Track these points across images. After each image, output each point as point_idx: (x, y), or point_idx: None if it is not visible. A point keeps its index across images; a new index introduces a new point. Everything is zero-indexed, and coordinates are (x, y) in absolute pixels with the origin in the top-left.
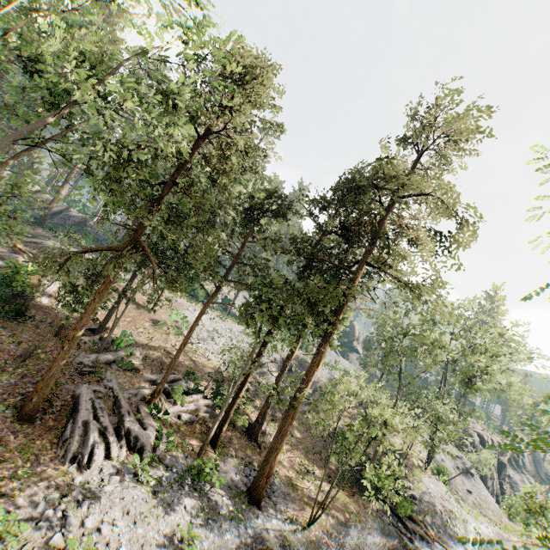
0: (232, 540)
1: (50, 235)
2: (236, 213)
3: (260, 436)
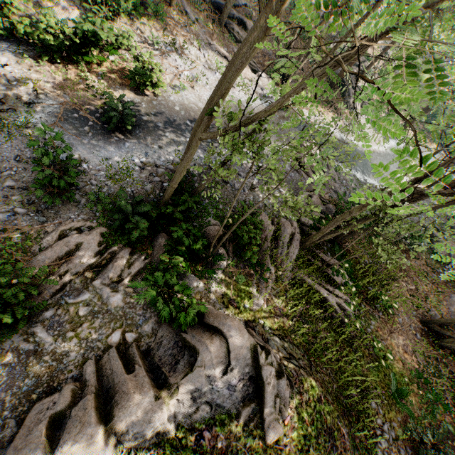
0: (393, 145)
1: None
2: None
3: None
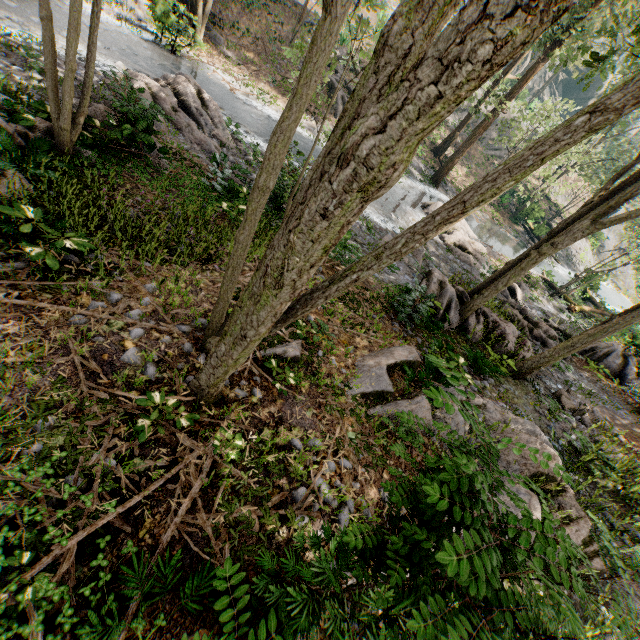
0: (421, 189)
1: None
2: None
3: (443, 158)
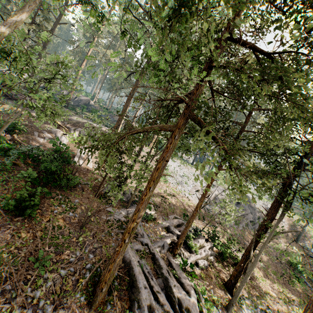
0: None
1: (73, 113)
2: (228, 82)
3: None
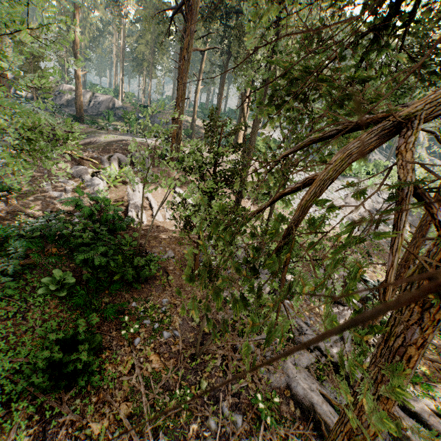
0: None
1: (96, 128)
2: None
3: None
